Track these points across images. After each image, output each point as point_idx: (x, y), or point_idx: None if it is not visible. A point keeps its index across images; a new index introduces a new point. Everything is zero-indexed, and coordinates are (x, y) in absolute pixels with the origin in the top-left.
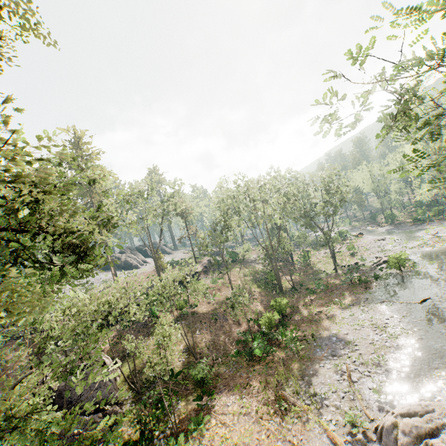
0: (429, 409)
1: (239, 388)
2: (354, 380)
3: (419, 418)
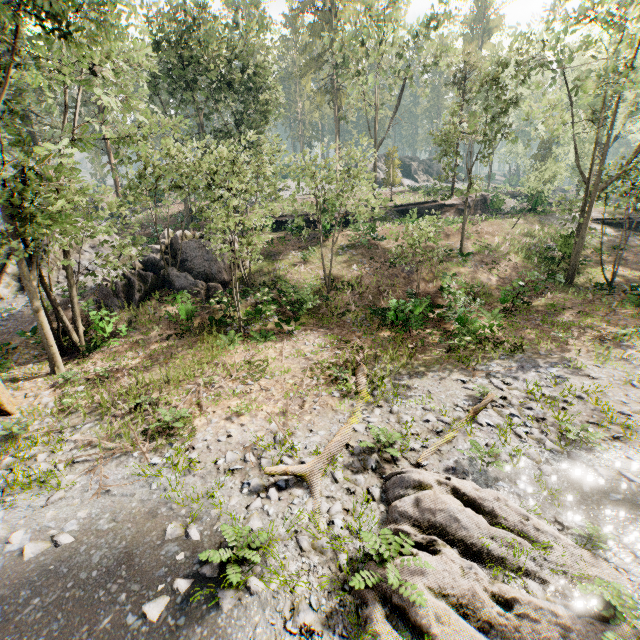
0: (539, 539)
1: (335, 339)
2: (478, 421)
3: (483, 521)
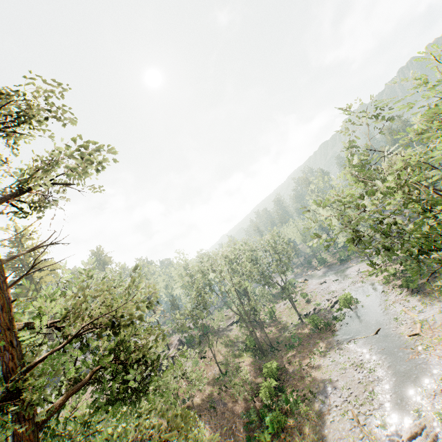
0: (422, 425)
1: None
2: (362, 423)
3: (420, 436)
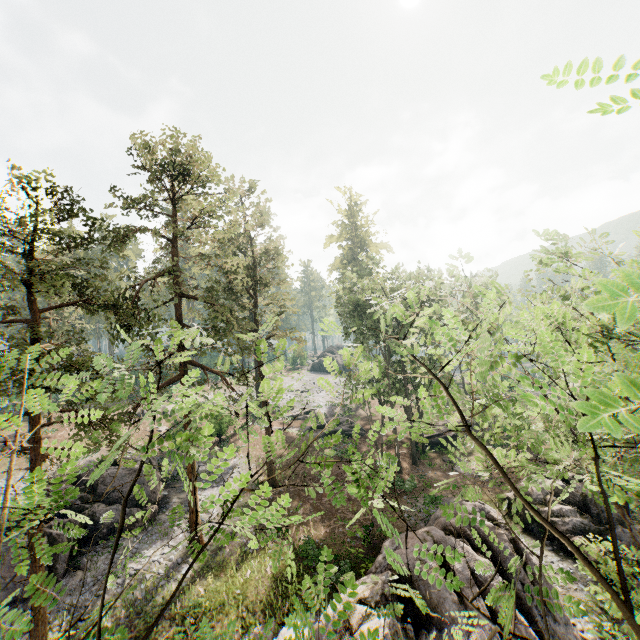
0: None
1: None
2: None
3: None
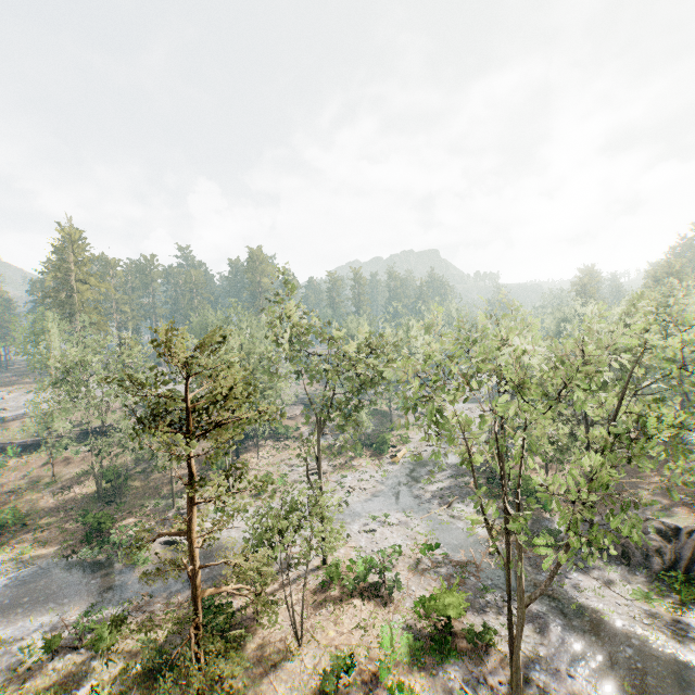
0: None
1: None
2: None
3: None
